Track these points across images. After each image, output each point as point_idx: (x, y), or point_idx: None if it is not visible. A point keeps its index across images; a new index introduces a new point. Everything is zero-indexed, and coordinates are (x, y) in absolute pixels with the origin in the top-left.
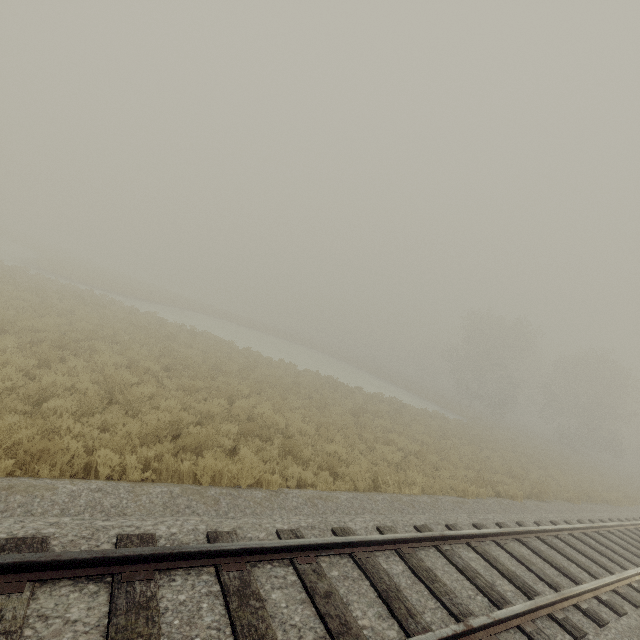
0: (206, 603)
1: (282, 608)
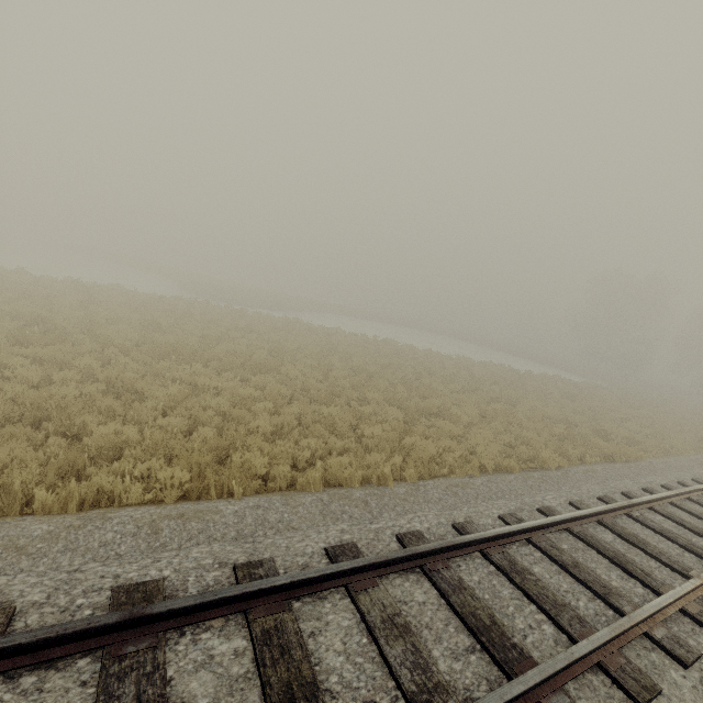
0: None
1: None
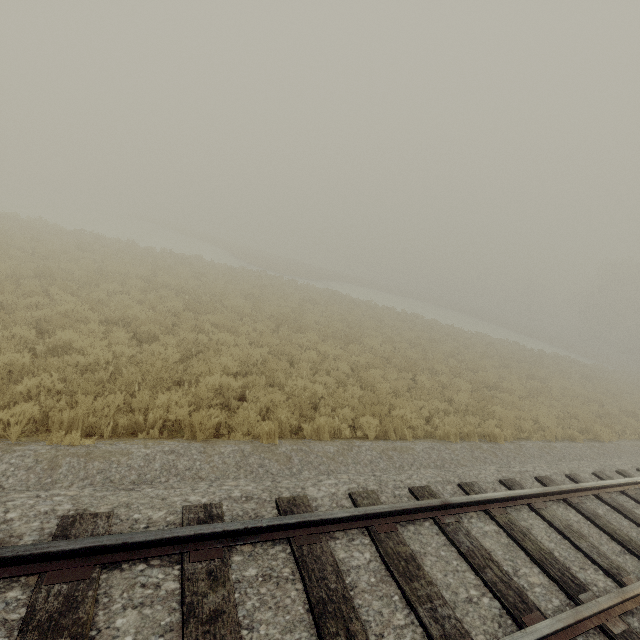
0: None
1: None
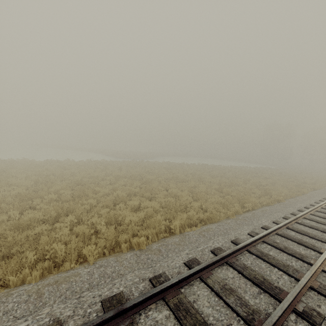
0: None
1: None
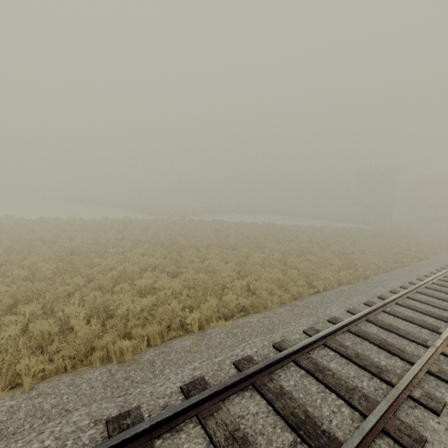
0: None
1: None
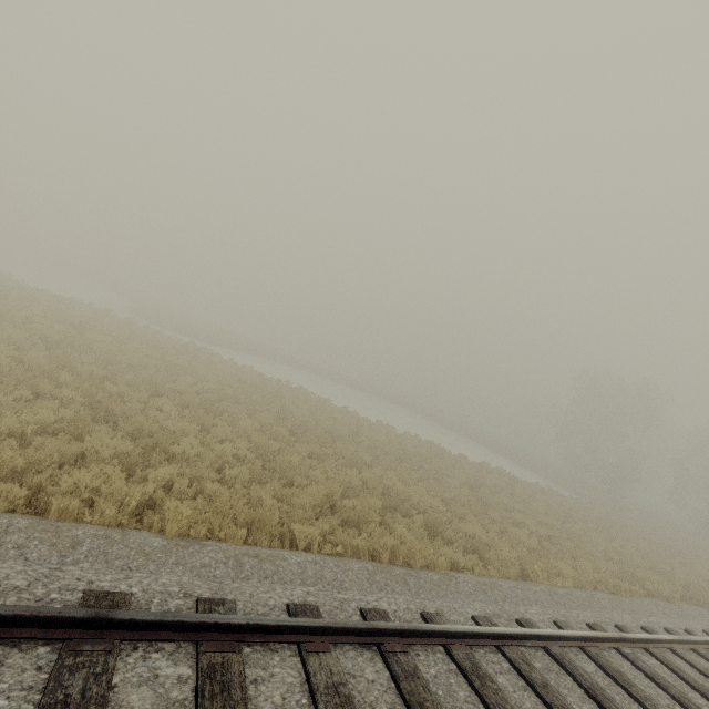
0: (453, 679)
1: (512, 692)
